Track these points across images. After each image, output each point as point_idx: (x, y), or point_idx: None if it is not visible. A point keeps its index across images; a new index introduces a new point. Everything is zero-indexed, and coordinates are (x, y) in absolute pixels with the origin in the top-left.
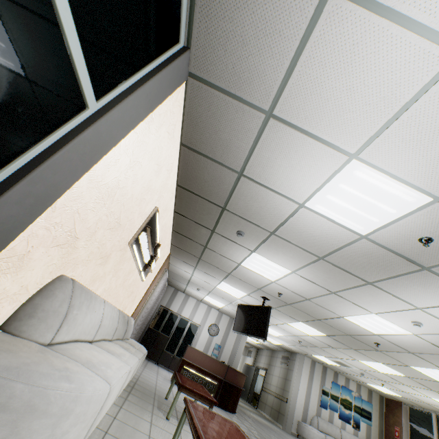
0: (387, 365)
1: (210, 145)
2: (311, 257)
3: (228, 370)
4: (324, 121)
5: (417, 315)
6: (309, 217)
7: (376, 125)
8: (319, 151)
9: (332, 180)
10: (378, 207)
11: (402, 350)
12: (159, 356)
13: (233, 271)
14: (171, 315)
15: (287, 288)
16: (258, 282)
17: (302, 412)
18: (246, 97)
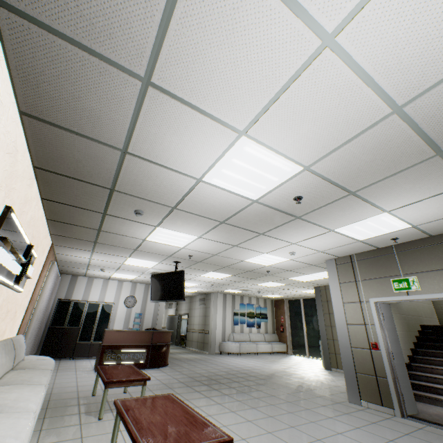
0: (275, 282)
1: (72, 116)
2: (214, 223)
3: (153, 335)
4: (211, 95)
5: (293, 248)
6: (208, 190)
7: (260, 104)
8: (211, 127)
9: (225, 155)
10: (265, 177)
11: (284, 271)
12: (73, 350)
13: (139, 247)
14: (75, 305)
15: (196, 250)
16: (168, 251)
17: (221, 335)
18: (110, 55)
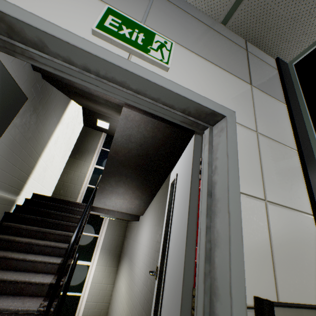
0: None
1: None
2: None
3: None
4: None
5: None
6: None
7: None
8: None
9: None
10: None
11: None
12: None
13: None
14: None
15: None
16: None
17: None
18: None
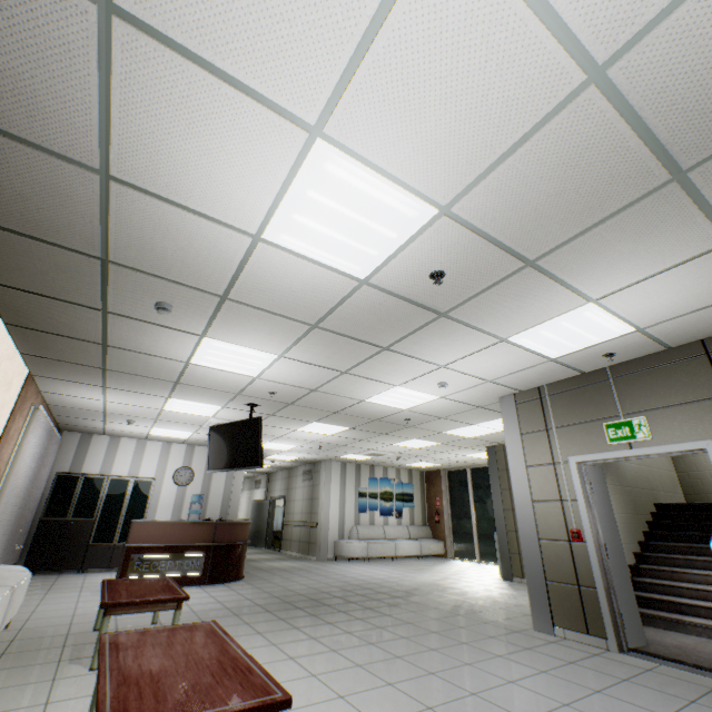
0: (422, 439)
1: None
2: (301, 327)
3: (217, 529)
4: (240, 39)
5: (442, 375)
6: (276, 259)
7: (338, 60)
8: (254, 118)
9: (293, 183)
10: (373, 230)
11: (433, 419)
12: (83, 558)
13: (183, 378)
14: (87, 483)
15: (281, 382)
16: (233, 384)
17: (338, 529)
18: None
